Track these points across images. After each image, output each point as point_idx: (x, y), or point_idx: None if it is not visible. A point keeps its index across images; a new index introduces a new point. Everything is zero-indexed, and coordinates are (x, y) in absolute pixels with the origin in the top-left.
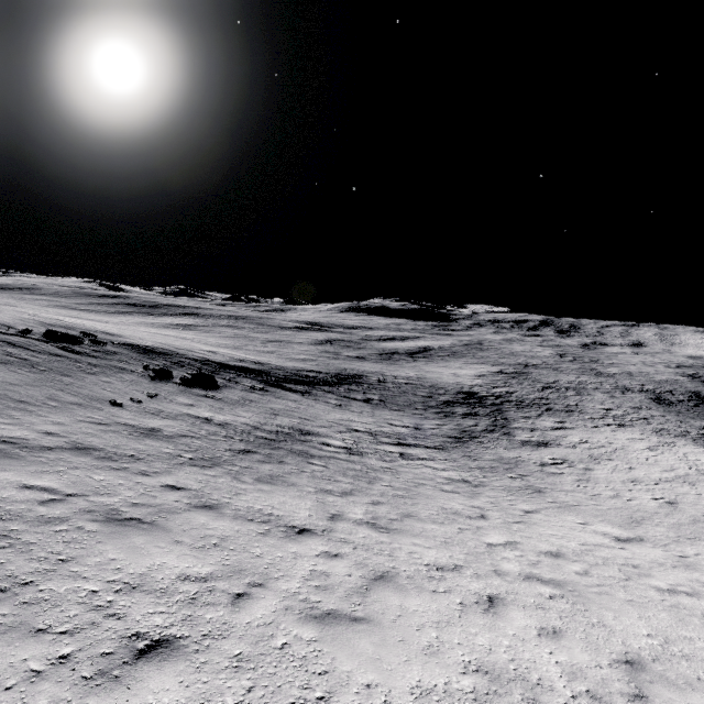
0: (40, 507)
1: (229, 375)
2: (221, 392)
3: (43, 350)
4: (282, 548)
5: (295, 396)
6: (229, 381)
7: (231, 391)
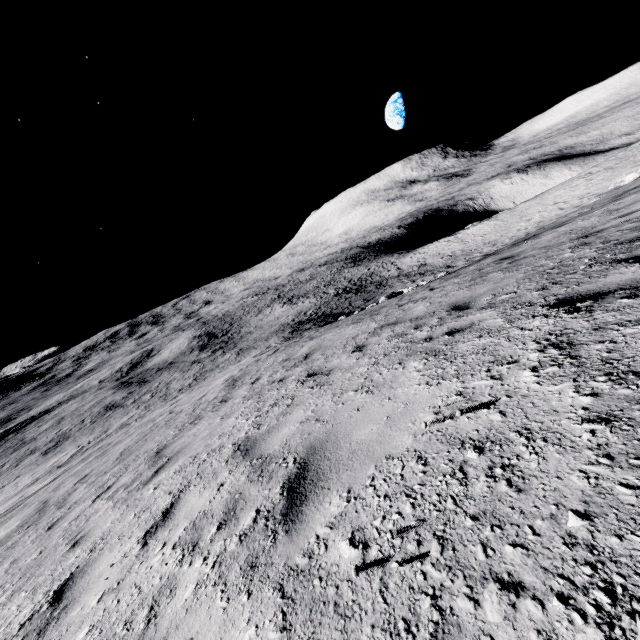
0: None
1: None
2: None
3: None
4: None
5: None
6: None
7: None
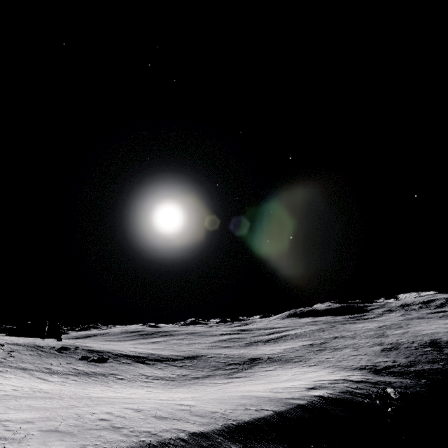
0: (1, 370)
1: (120, 358)
2: (103, 363)
3: (50, 352)
4: (34, 379)
5: (142, 365)
6: (116, 360)
7: (110, 363)
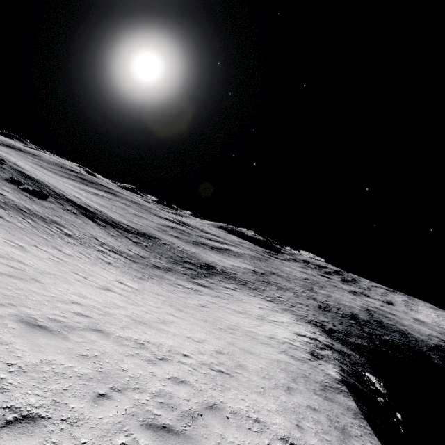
0: None
1: (64, 202)
2: (42, 200)
3: None
4: None
5: (91, 223)
6: (58, 202)
7: (50, 203)
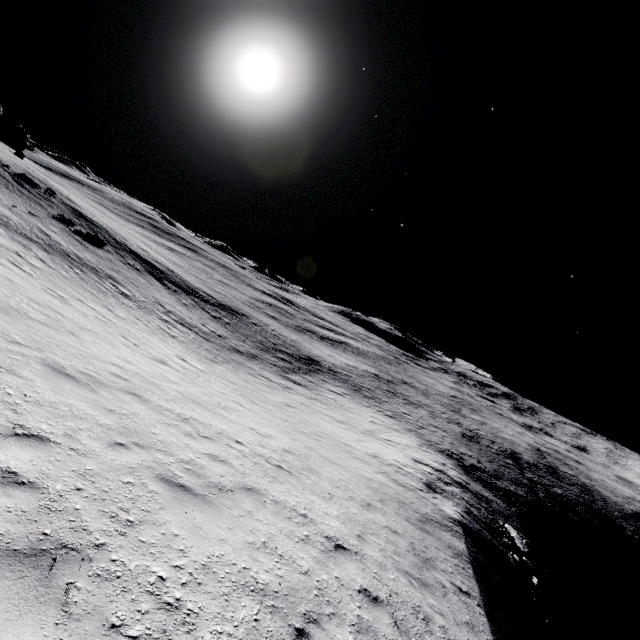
0: None
1: (125, 254)
2: (97, 248)
3: None
4: None
5: (158, 284)
6: (118, 253)
7: (107, 253)
